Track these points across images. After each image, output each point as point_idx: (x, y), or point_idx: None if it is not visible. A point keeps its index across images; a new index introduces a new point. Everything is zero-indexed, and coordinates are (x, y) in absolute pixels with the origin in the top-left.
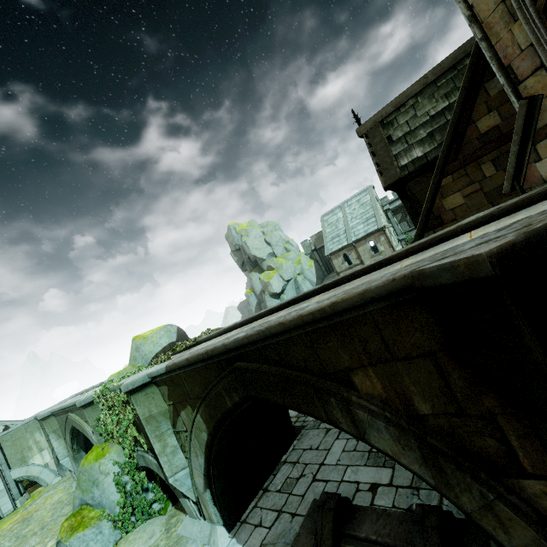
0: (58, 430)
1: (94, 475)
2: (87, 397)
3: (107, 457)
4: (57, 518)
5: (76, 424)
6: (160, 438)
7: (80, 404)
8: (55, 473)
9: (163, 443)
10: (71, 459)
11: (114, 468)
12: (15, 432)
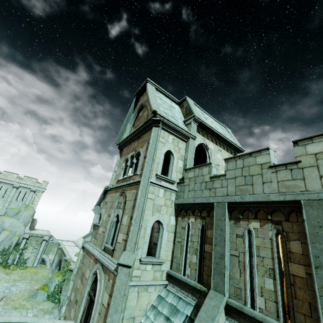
0: (59, 254)
1: (53, 279)
2: (67, 258)
3: (58, 278)
4: (41, 281)
5: (62, 259)
6: (66, 285)
7: (64, 258)
8: (50, 264)
9: (66, 286)
10: (55, 266)
11: (57, 282)
12: (53, 243)
